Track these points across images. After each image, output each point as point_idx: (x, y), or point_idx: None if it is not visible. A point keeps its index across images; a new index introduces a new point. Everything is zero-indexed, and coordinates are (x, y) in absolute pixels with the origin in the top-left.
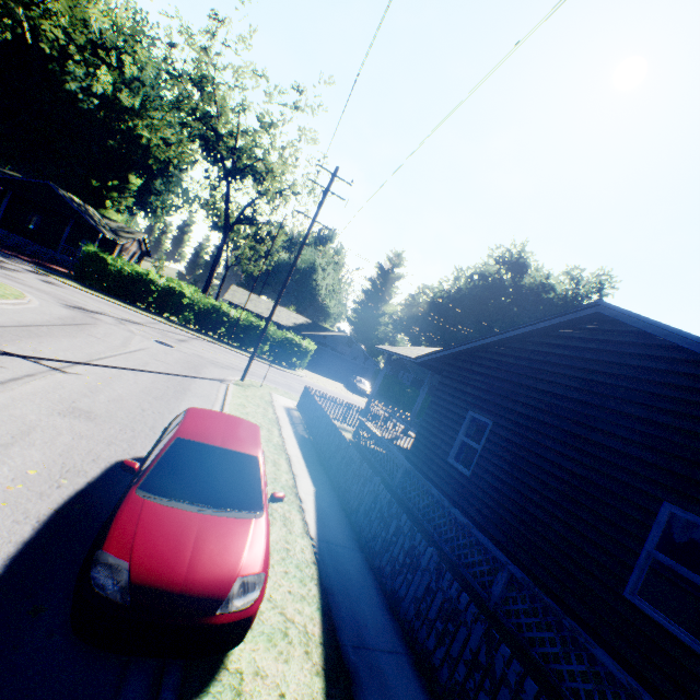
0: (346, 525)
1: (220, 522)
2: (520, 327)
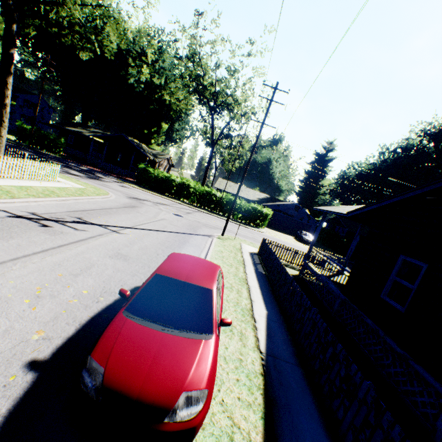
0: (290, 343)
1: (176, 340)
2: None
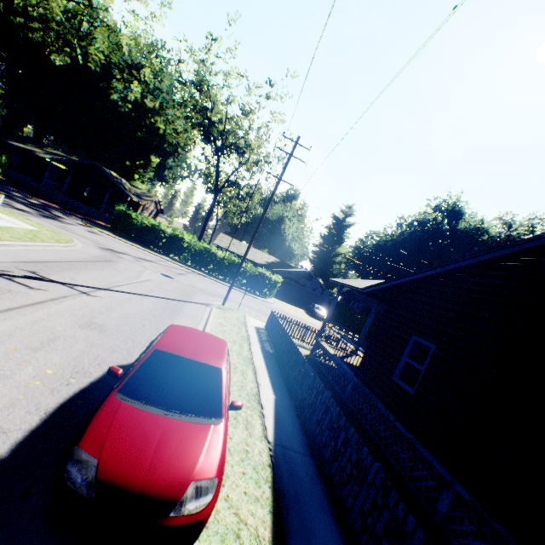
0: (300, 431)
1: (182, 426)
2: (460, 260)
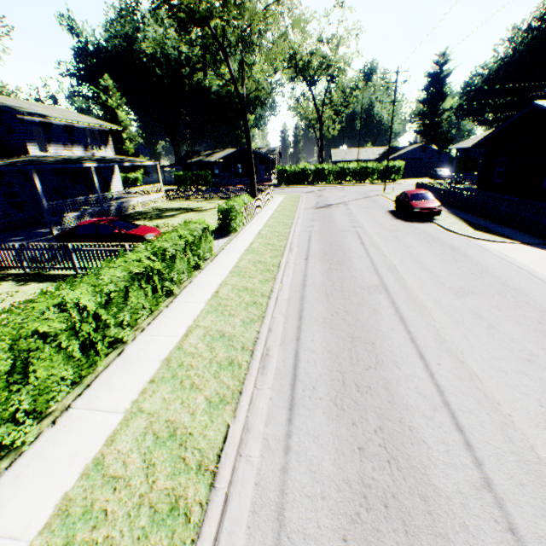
0: (455, 209)
1: (428, 202)
2: (509, 119)
